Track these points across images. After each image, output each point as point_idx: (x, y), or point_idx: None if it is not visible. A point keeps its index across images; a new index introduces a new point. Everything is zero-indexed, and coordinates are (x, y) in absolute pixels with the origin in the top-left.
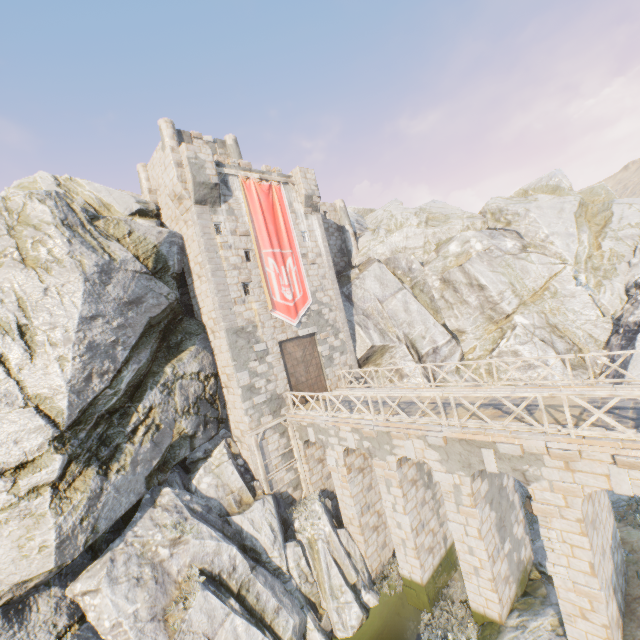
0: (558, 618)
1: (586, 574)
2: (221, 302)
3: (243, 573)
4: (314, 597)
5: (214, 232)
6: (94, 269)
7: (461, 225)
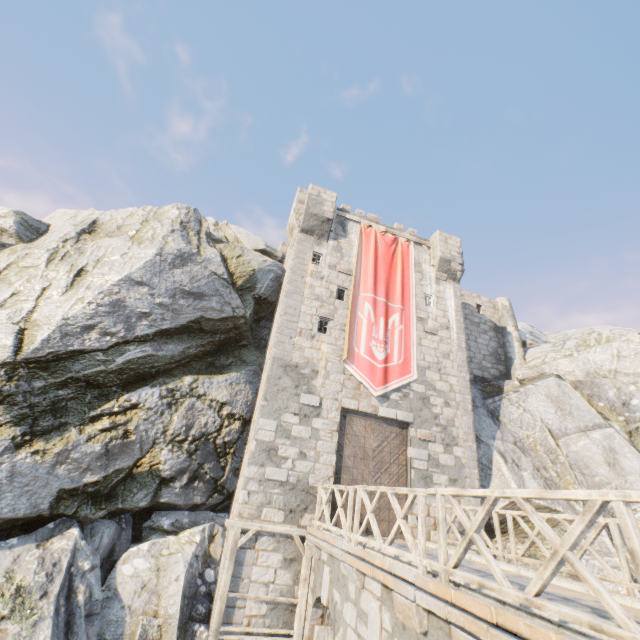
0: None
1: None
2: (282, 325)
3: None
4: None
5: (309, 259)
6: (174, 251)
7: None
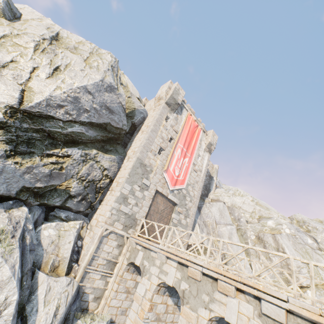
0: None
1: None
2: (145, 144)
3: None
4: None
5: (164, 118)
6: (108, 82)
7: (277, 215)
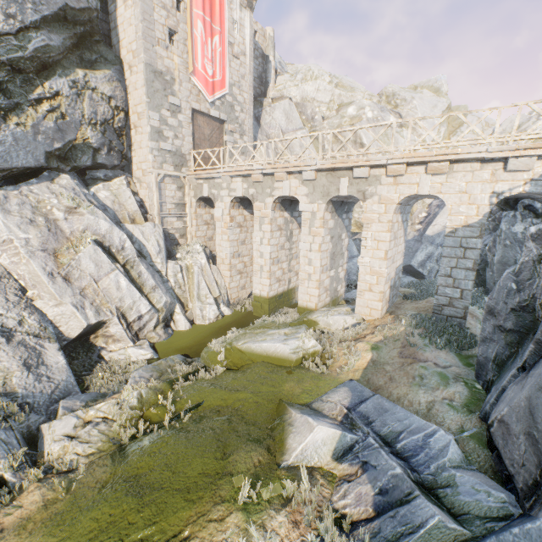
0: (351, 309)
1: (381, 260)
2: (145, 32)
3: (130, 255)
4: (184, 299)
5: None
6: None
7: (362, 96)
